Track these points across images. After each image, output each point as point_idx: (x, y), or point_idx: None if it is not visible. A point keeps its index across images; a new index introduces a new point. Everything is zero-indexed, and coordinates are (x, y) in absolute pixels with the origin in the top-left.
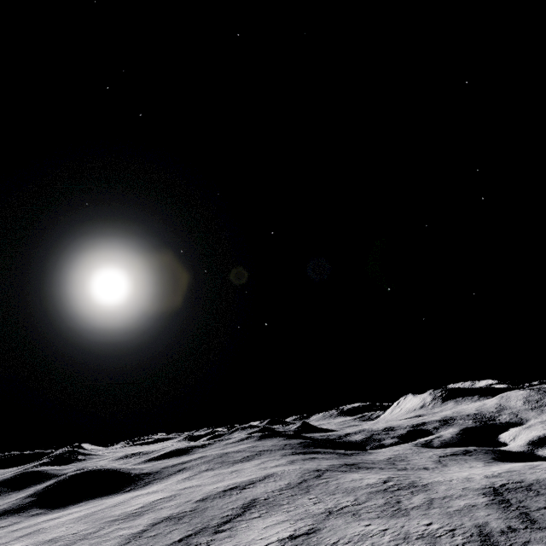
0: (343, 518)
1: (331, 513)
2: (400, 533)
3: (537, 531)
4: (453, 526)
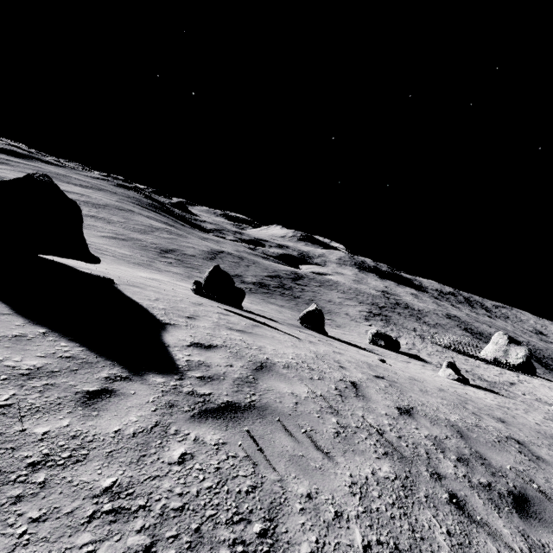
0: (97, 220)
1: (93, 217)
2: (121, 233)
3: (205, 260)
4: (161, 244)
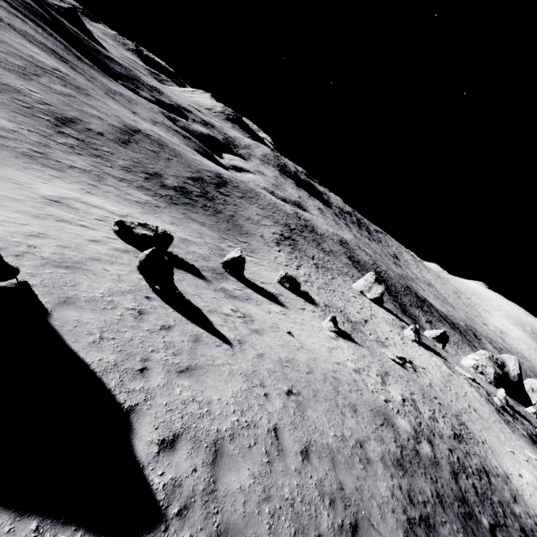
0: None
1: None
2: None
3: (117, 145)
4: (54, 105)
